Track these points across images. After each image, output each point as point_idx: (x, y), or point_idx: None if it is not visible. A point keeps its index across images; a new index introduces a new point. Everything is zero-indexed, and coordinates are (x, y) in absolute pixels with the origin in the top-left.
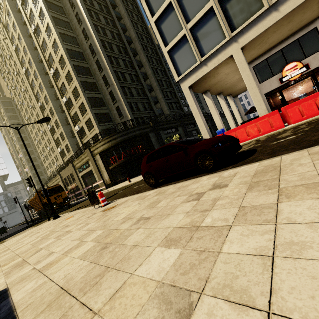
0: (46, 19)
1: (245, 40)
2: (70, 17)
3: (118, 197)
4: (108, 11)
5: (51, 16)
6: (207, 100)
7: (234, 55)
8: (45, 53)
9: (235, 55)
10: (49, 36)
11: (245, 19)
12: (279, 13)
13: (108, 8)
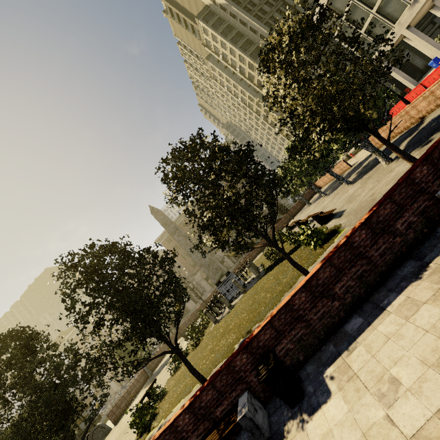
0: (246, 60)
1: (406, 23)
2: (256, 41)
3: (358, 152)
4: None
5: (249, 56)
6: (409, 43)
7: (403, 34)
8: (254, 82)
9: (403, 33)
10: (252, 69)
11: (400, 12)
12: (420, 3)
13: None
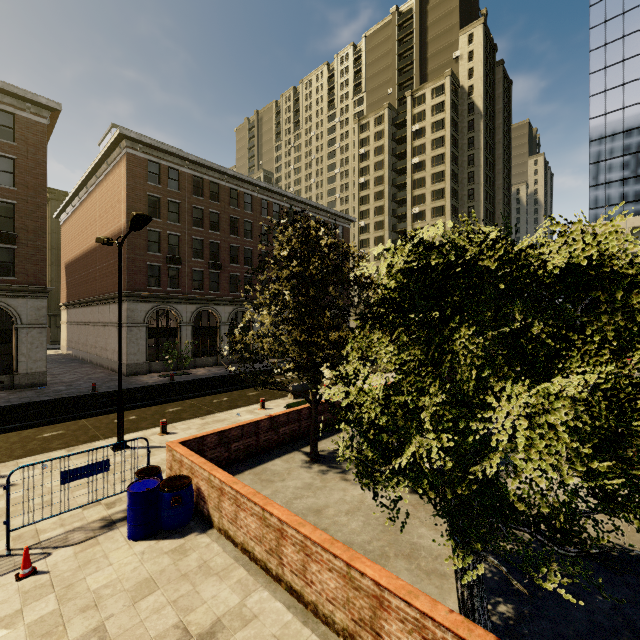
0: (443, 167)
1: None
2: (459, 169)
3: None
4: (492, 170)
5: (451, 168)
6: None
7: None
8: (416, 190)
9: None
10: (434, 181)
11: None
12: None
13: (493, 166)
